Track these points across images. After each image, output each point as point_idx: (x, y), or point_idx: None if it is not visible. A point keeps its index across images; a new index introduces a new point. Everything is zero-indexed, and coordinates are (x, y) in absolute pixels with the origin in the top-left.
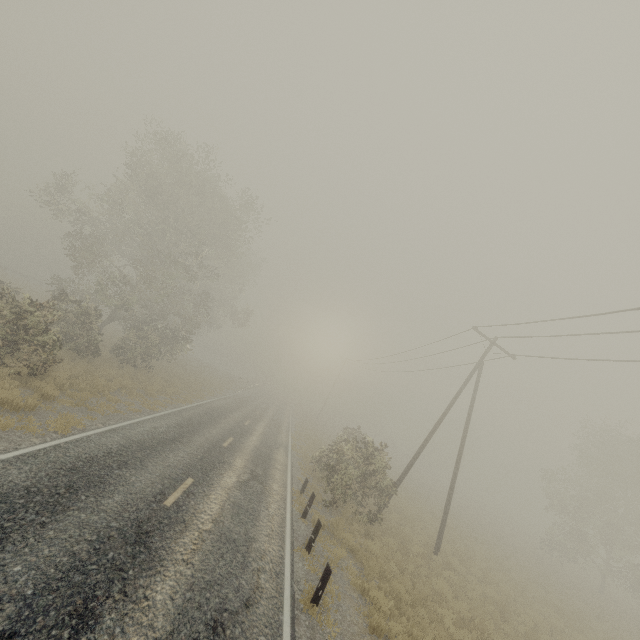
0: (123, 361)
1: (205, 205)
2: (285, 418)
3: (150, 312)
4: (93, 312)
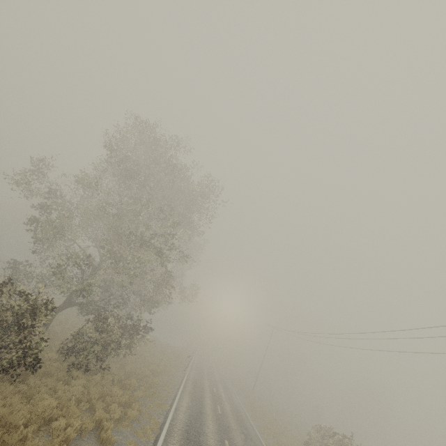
0: (72, 366)
1: (173, 187)
2: (238, 405)
3: (108, 292)
4: (41, 304)
